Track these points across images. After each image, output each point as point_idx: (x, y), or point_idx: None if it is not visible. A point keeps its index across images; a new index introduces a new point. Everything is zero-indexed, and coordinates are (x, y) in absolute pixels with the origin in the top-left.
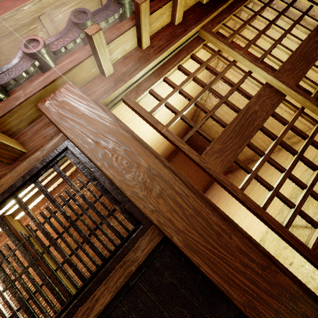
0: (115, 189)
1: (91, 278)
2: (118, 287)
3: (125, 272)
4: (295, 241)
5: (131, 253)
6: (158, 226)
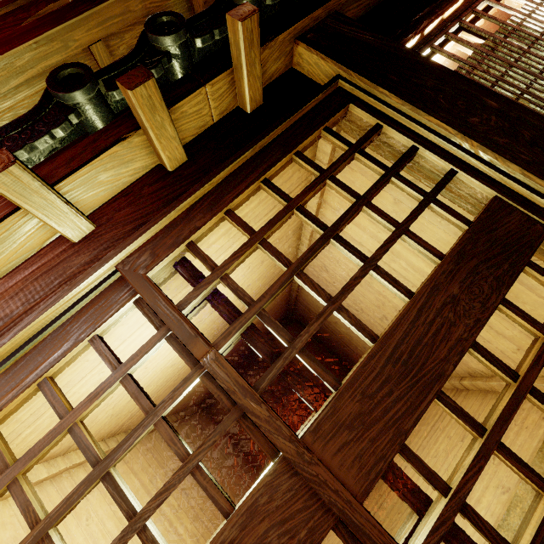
0: None
1: None
2: None
3: None
4: None
5: None
6: None
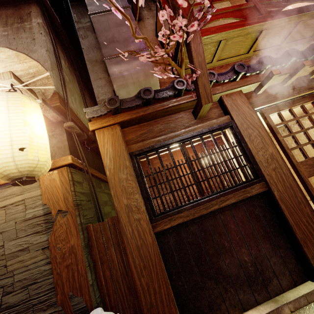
0: (251, 155)
1: (228, 189)
2: (239, 199)
3: (244, 195)
4: None
5: (249, 188)
6: (268, 183)
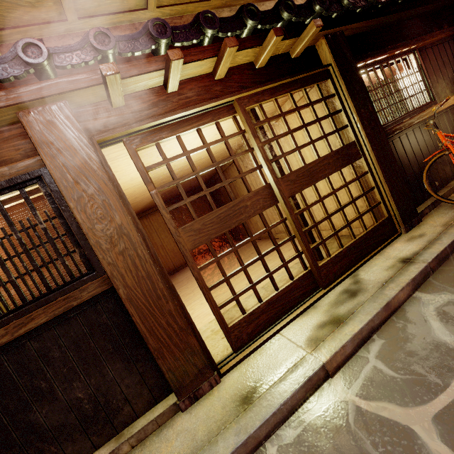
0: (81, 234)
1: (32, 301)
2: (55, 314)
3: (67, 305)
4: (221, 319)
5: (78, 292)
6: (110, 277)
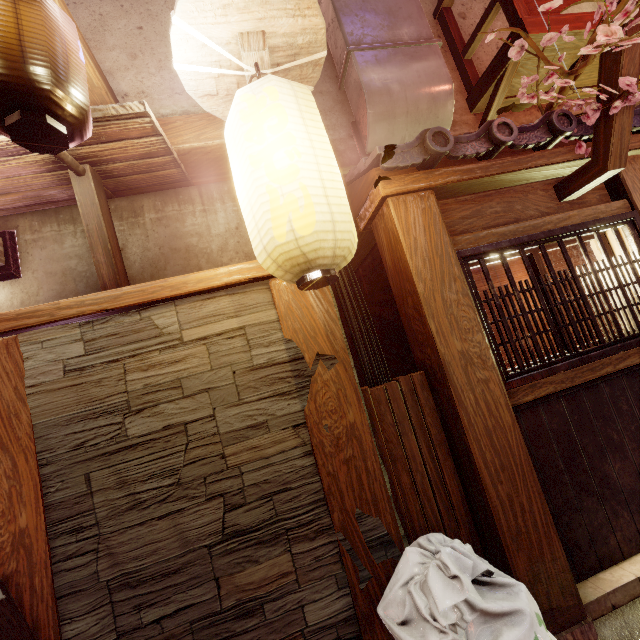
0: None
1: (629, 338)
2: None
3: None
4: None
5: None
6: None
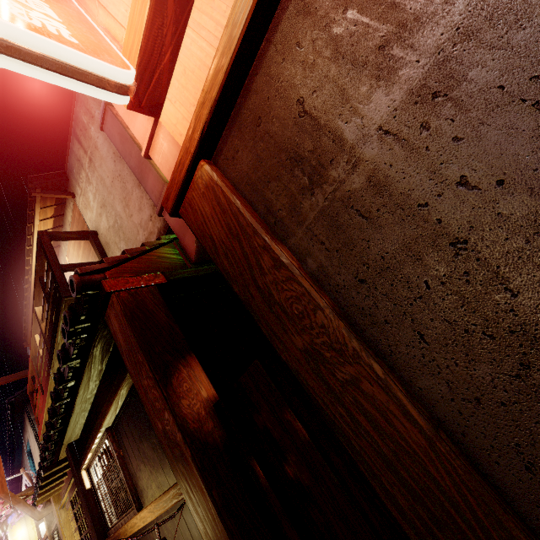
0: None
1: None
2: None
3: None
4: None
5: None
6: None
